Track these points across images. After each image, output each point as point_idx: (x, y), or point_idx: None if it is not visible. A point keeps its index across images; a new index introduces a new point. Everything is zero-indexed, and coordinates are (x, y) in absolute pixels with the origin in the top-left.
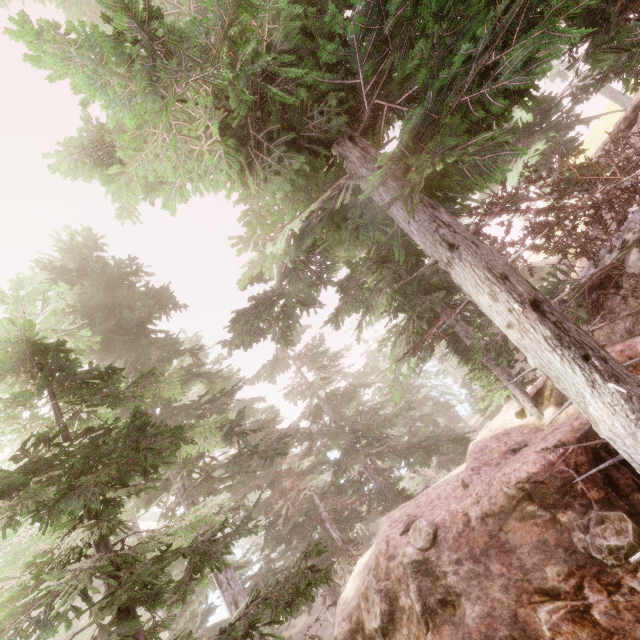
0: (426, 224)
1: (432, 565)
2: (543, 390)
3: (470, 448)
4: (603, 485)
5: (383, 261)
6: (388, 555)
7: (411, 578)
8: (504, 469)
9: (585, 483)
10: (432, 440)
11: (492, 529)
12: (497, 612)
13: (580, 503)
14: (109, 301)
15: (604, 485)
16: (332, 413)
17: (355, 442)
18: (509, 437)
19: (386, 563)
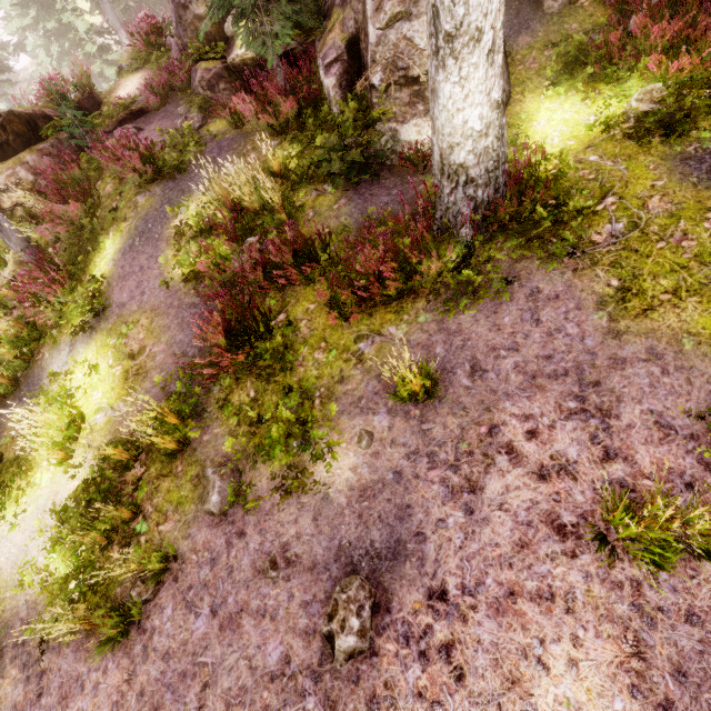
0: (114, 16)
1: None
2: None
3: None
4: None
5: None
6: None
7: None
8: None
9: None
10: None
11: None
12: None
13: None
14: None
15: None
16: None
17: None
18: None
19: None
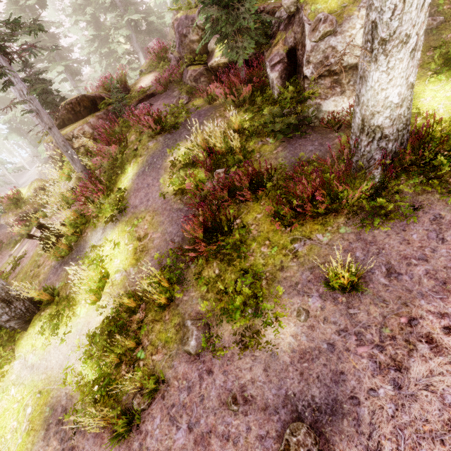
0: (137, 44)
1: None
2: None
3: None
4: None
5: None
6: None
7: None
8: None
9: None
10: None
11: None
12: None
13: None
14: None
15: None
16: None
17: None
18: None
19: None
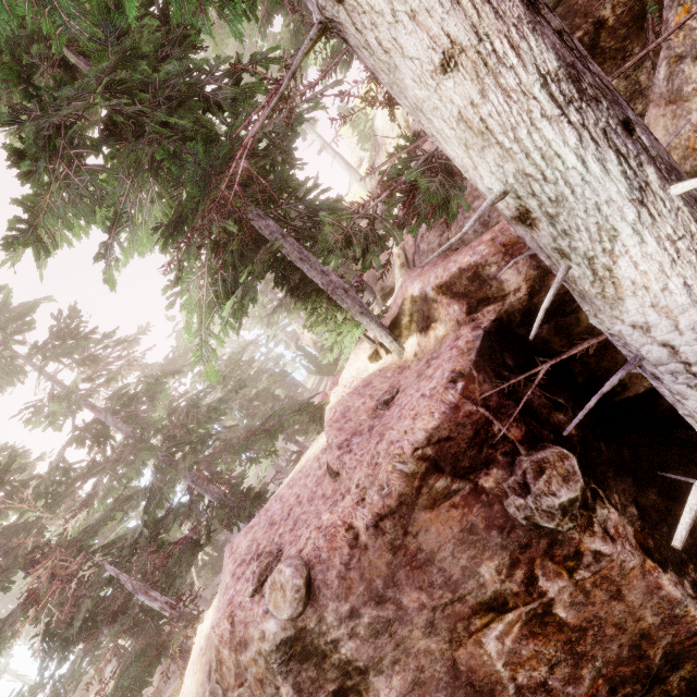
0: None
1: (312, 637)
2: (400, 318)
3: (328, 416)
4: (520, 416)
5: (138, 132)
6: (236, 642)
7: (281, 676)
8: (389, 435)
9: (501, 420)
10: (275, 418)
11: (394, 537)
12: (427, 673)
13: (503, 452)
14: None
15: (521, 415)
16: (124, 425)
17: (173, 453)
18: (373, 387)
19: (234, 658)
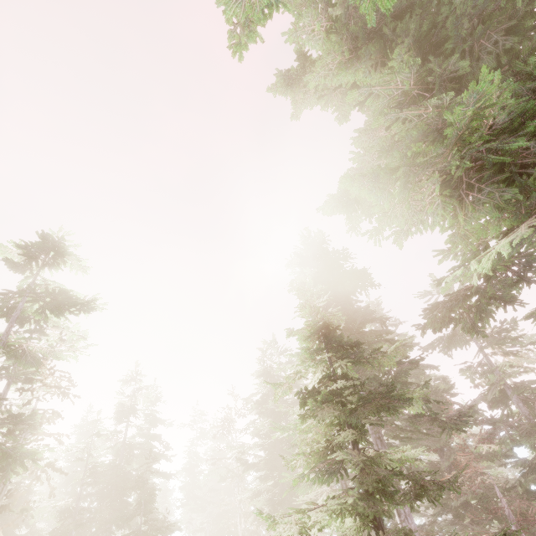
0: None
1: None
2: None
3: None
4: None
5: None
6: None
7: None
8: None
9: None
10: None
11: None
12: None
13: None
14: (329, 278)
15: None
16: (523, 406)
17: None
18: None
19: None
